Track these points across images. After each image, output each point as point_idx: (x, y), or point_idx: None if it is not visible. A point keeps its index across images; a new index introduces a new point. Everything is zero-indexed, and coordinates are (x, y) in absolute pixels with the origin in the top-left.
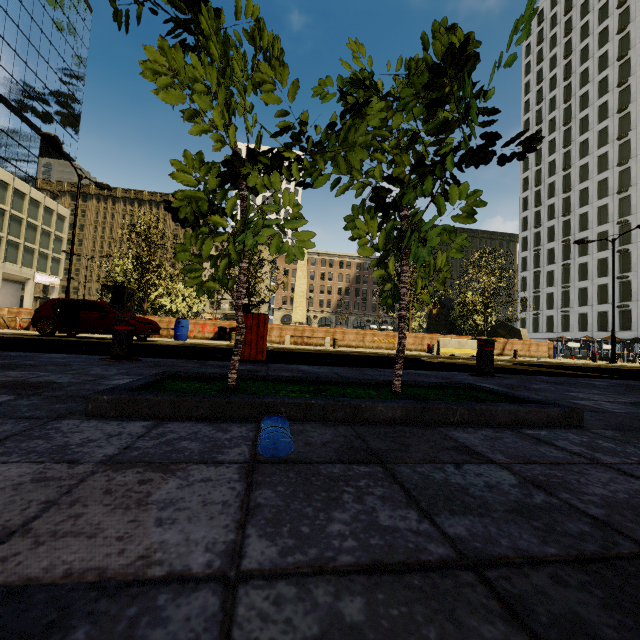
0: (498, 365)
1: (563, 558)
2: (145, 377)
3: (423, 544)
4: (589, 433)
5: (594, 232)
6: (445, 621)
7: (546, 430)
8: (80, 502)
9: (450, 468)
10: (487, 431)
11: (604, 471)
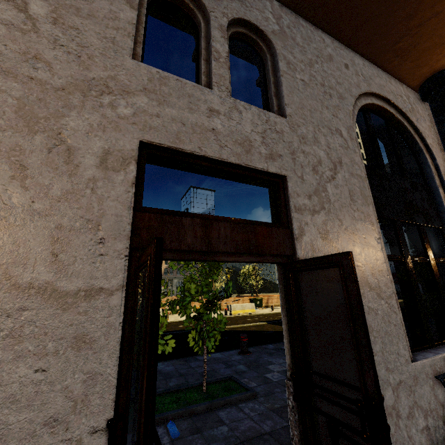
0: (259, 327)
1: None
2: None
3: None
4: (256, 401)
5: None
6: None
7: (245, 402)
8: None
9: (215, 429)
10: (229, 408)
11: (248, 420)
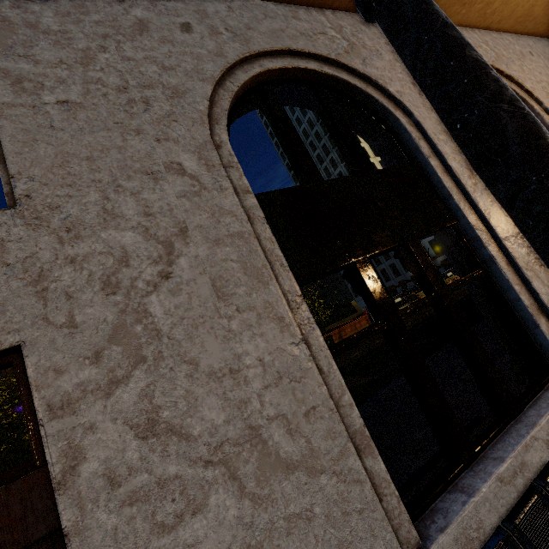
0: None
1: None
2: None
3: None
4: None
5: None
6: None
7: None
8: None
9: None
10: None
11: None
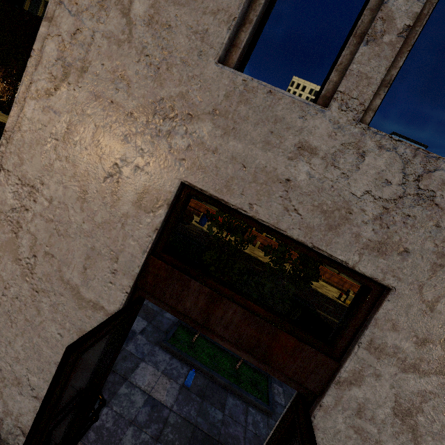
0: None
1: (206, 432)
2: (174, 327)
3: (192, 419)
4: (266, 419)
5: None
6: (186, 427)
7: (256, 411)
8: (159, 384)
9: (213, 408)
10: (239, 402)
11: (242, 429)
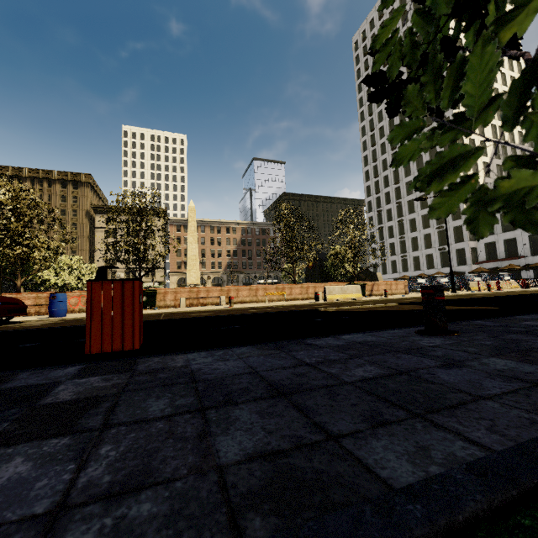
0: (391, 307)
1: None
2: None
3: None
4: None
5: (417, 195)
6: None
7: None
8: None
9: None
10: None
11: None
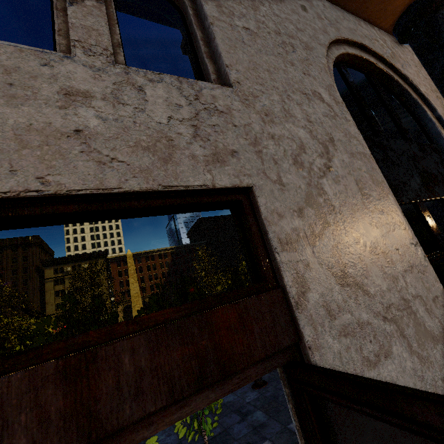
0: None
1: None
2: None
3: None
4: None
5: None
6: None
7: None
8: None
9: None
10: None
11: None
